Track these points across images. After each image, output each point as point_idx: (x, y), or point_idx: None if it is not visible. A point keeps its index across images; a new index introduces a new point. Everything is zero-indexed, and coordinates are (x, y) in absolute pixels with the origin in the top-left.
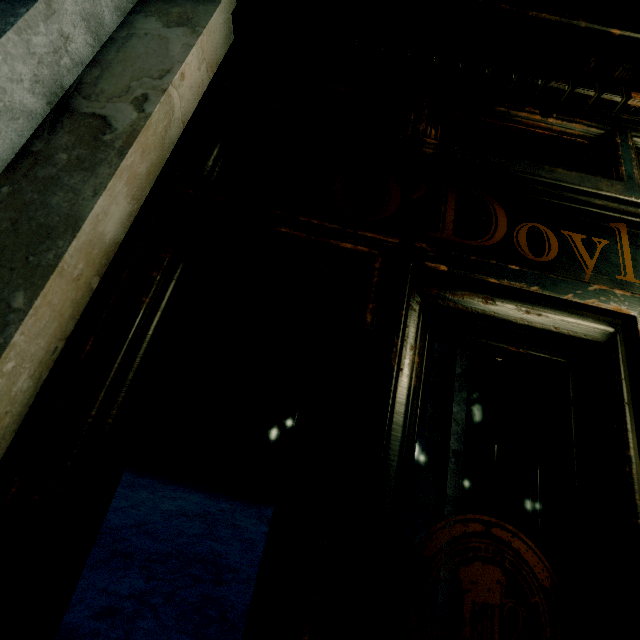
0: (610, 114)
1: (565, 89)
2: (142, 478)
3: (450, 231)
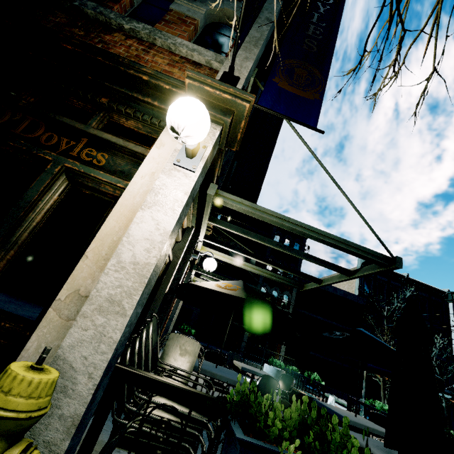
0: (99, 104)
1: (80, 93)
2: (20, 302)
3: (19, 131)
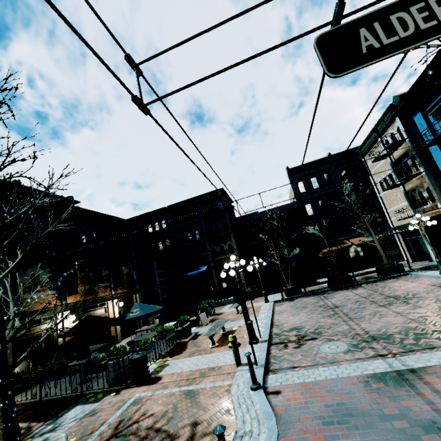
0: None
1: None
2: None
3: None
